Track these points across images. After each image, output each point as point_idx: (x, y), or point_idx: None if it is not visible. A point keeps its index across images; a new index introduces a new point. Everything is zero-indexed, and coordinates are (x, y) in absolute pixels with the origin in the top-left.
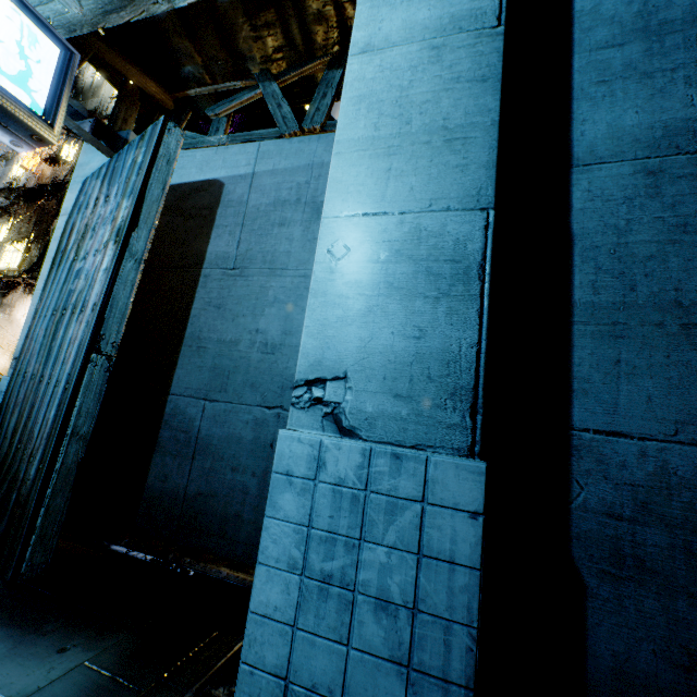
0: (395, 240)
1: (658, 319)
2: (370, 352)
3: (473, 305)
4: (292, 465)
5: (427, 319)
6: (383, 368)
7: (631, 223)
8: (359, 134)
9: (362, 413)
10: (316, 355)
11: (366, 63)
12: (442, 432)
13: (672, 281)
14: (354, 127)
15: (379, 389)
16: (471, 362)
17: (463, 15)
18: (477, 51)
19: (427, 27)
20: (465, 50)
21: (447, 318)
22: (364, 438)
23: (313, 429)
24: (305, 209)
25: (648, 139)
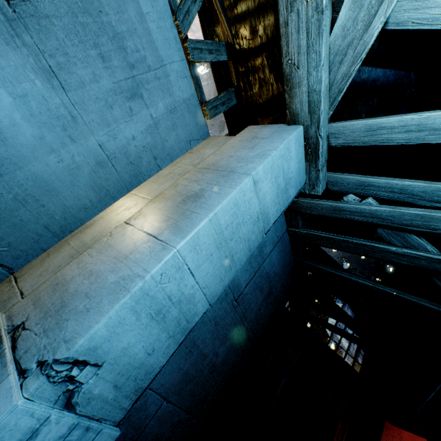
0: (185, 294)
1: (188, 345)
2: (126, 353)
3: (176, 347)
4: (7, 437)
5: (160, 345)
6: (124, 366)
7: (212, 307)
8: (222, 222)
9: (90, 393)
10: (98, 342)
11: (251, 190)
12: (117, 411)
13: (200, 334)
14: (224, 215)
15: (111, 379)
16: (154, 375)
17: (268, 217)
18: (258, 236)
19: (265, 206)
20: (258, 231)
21: (165, 349)
22: (77, 412)
23: (48, 401)
24: (129, 80)
25: (235, 283)
